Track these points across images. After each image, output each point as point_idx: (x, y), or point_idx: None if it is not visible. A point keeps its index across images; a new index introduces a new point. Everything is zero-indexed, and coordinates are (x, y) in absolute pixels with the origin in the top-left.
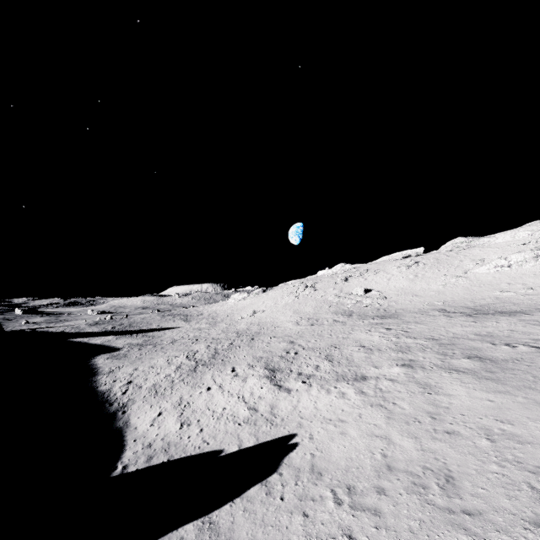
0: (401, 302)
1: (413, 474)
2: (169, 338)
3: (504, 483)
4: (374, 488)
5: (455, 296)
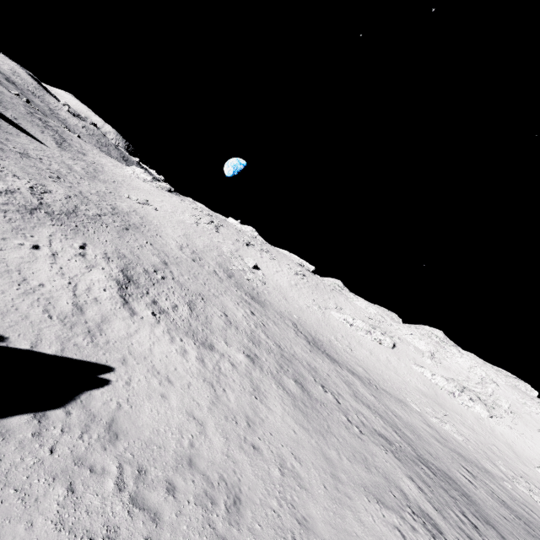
0: (273, 296)
1: (209, 481)
2: (20, 145)
3: (277, 525)
4: (166, 483)
5: (308, 320)
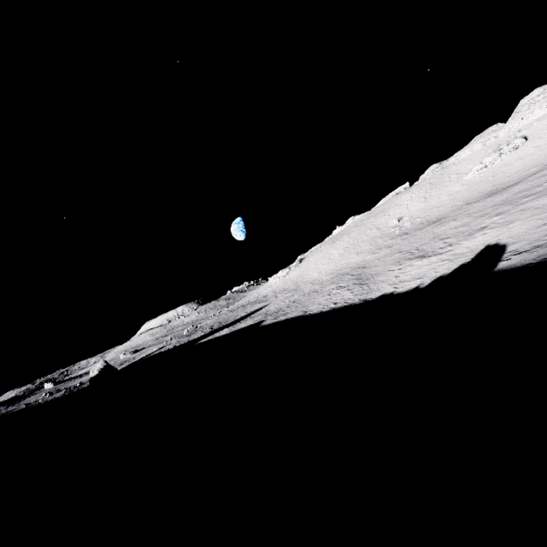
0: (432, 214)
1: None
2: (281, 306)
3: None
4: None
5: (465, 196)
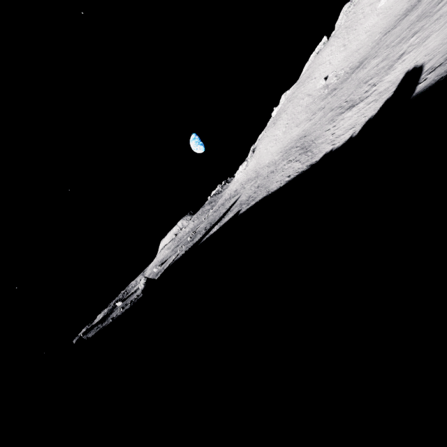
0: (354, 60)
1: None
2: (249, 194)
3: None
4: None
5: (382, 26)
